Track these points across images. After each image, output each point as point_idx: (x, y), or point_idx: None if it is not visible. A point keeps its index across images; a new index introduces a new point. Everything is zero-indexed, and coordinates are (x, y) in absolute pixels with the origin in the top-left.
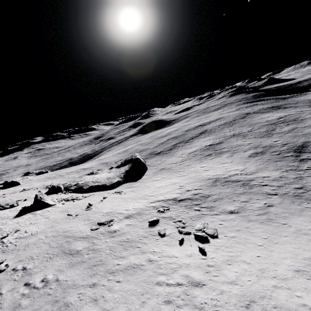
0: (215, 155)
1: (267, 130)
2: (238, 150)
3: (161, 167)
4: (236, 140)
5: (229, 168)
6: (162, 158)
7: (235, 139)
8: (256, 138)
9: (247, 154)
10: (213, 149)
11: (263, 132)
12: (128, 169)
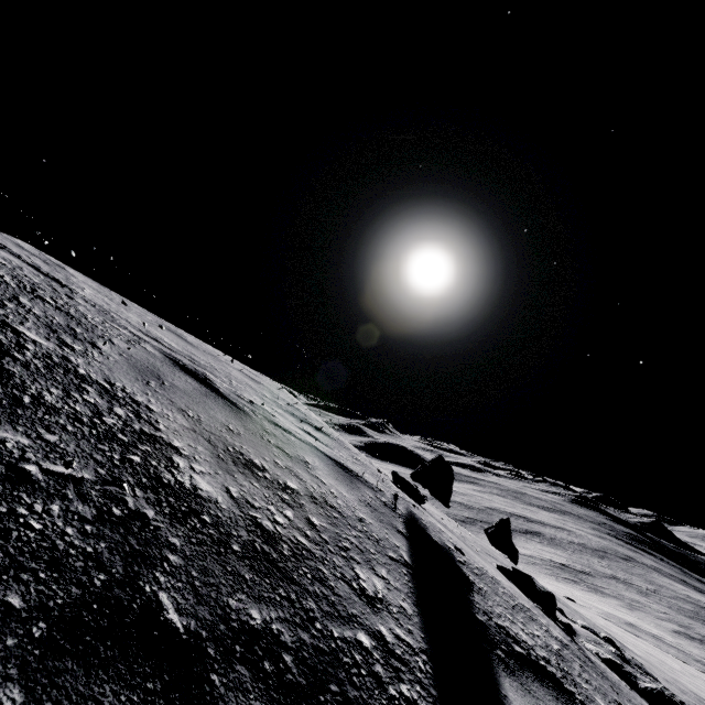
0: (588, 588)
1: (697, 612)
2: (641, 608)
3: None
4: (626, 589)
5: (643, 624)
6: None
7: (623, 586)
8: (675, 611)
9: (667, 625)
10: (574, 575)
11: (688, 611)
12: None
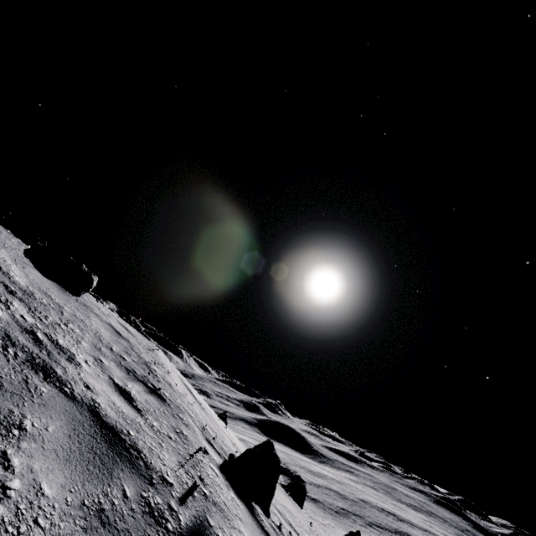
0: None
1: None
2: None
3: (332, 534)
4: None
5: None
6: (325, 517)
7: None
8: None
9: None
10: None
11: None
12: (285, 483)
